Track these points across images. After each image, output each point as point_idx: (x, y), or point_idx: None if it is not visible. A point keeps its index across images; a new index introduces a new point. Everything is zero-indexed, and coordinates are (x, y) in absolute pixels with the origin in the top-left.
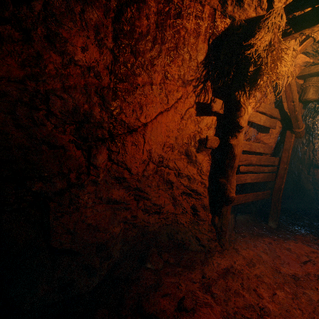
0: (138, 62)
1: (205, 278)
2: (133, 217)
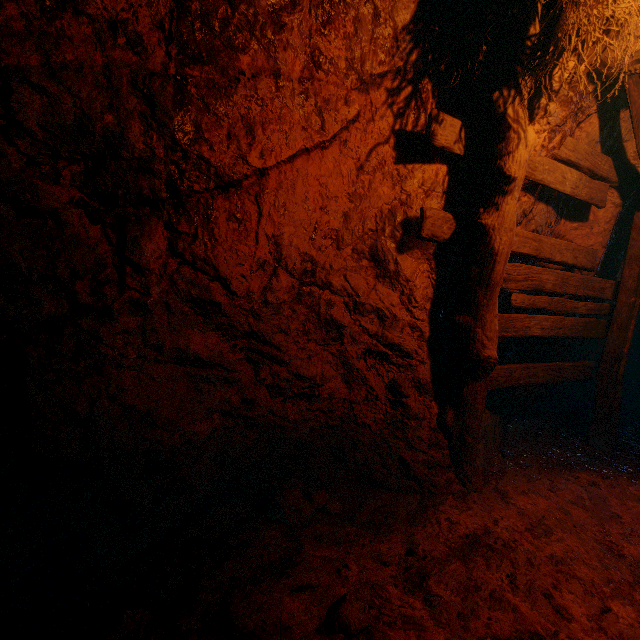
0: (240, 15)
1: (415, 555)
2: (246, 402)
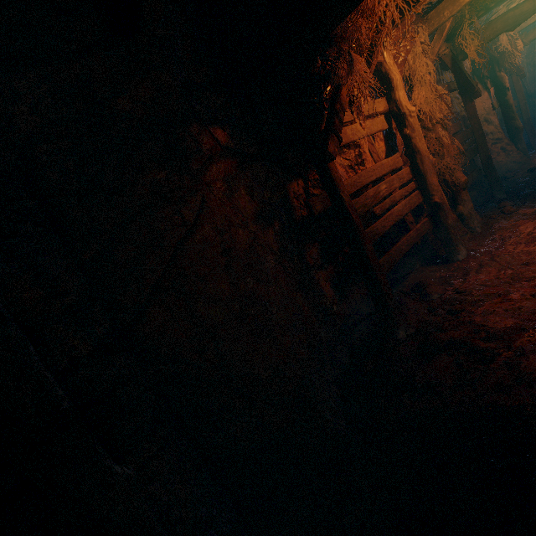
0: None
1: None
2: None
